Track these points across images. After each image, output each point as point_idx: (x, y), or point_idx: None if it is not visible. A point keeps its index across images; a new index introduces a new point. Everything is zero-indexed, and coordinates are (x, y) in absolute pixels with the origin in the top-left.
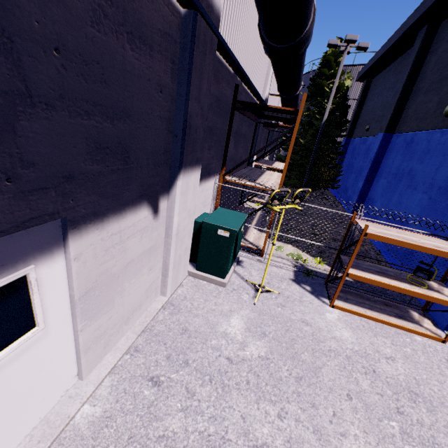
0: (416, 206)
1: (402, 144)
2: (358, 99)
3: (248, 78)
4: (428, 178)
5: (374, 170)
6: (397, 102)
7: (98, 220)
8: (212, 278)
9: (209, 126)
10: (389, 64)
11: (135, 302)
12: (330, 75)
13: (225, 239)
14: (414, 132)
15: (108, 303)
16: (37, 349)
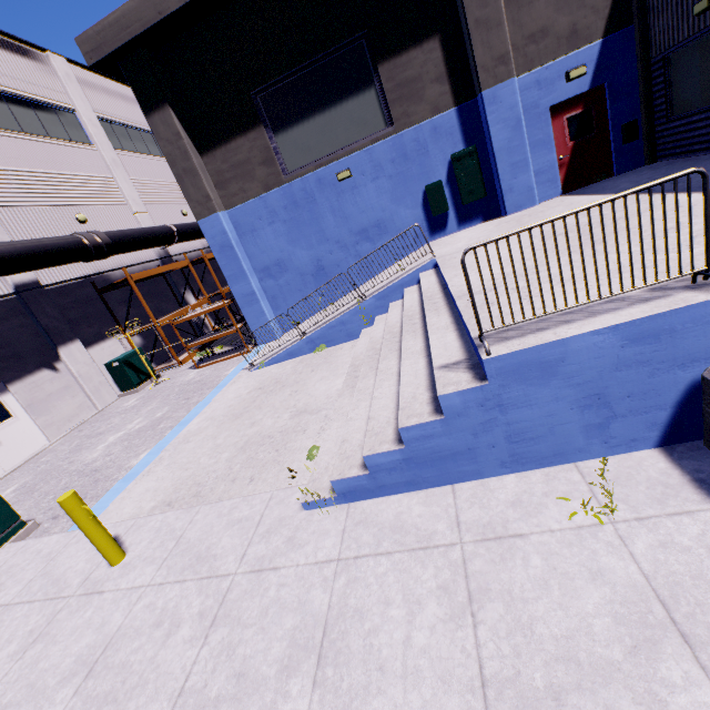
0: None
1: None
2: None
3: (100, 273)
4: None
5: None
6: None
7: (19, 380)
8: (131, 391)
9: (79, 317)
10: None
11: (71, 412)
12: None
13: (119, 367)
14: None
15: (47, 411)
16: (18, 424)
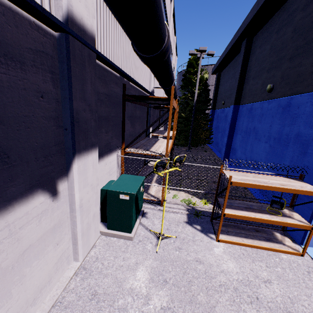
0: (262, 152)
1: (246, 111)
2: (214, 85)
3: (133, 79)
4: (266, 133)
5: (232, 129)
6: (237, 85)
7: None
8: (121, 234)
9: (103, 116)
10: (229, 62)
11: (42, 280)
12: (194, 72)
13: (126, 202)
14: (252, 103)
15: (1, 298)
16: None
